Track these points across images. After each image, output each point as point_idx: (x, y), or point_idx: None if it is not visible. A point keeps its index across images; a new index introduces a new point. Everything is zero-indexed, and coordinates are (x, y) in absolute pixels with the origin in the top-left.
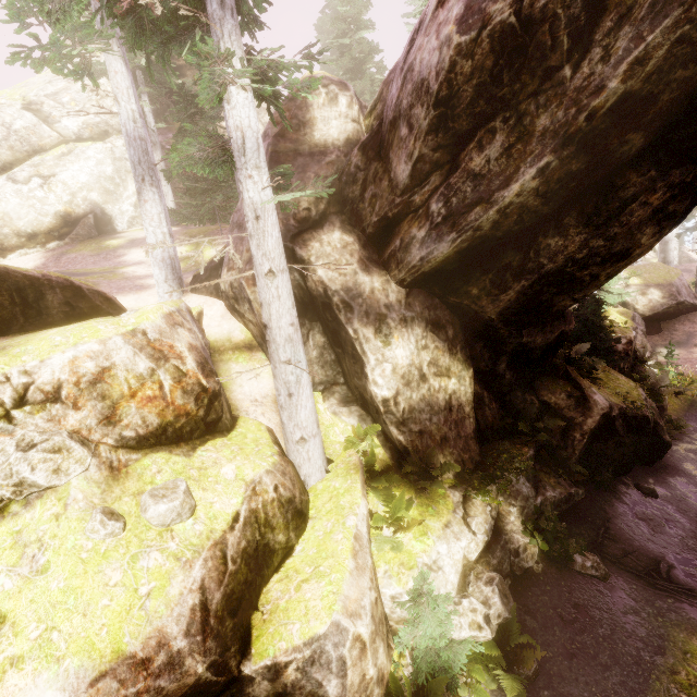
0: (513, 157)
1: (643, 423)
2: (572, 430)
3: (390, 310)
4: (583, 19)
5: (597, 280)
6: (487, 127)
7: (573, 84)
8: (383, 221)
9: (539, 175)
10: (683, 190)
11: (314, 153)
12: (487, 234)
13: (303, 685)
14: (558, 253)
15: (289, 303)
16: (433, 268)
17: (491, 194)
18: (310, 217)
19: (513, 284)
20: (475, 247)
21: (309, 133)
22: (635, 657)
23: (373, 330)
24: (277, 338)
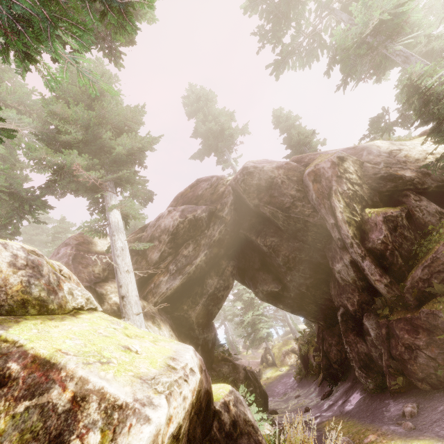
0: (196, 251)
1: (255, 375)
2: (237, 383)
3: (155, 314)
4: (207, 222)
5: (223, 298)
6: (187, 243)
7: (208, 234)
8: (142, 278)
9: (205, 256)
10: (234, 267)
11: (98, 253)
12: (191, 276)
13: (239, 414)
14: (212, 285)
15: (135, 286)
16: (171, 293)
17: (192, 261)
18: (101, 277)
19: (200, 301)
20: (186, 283)
21: (95, 246)
22: (317, 436)
23: (151, 322)
24: (131, 300)
